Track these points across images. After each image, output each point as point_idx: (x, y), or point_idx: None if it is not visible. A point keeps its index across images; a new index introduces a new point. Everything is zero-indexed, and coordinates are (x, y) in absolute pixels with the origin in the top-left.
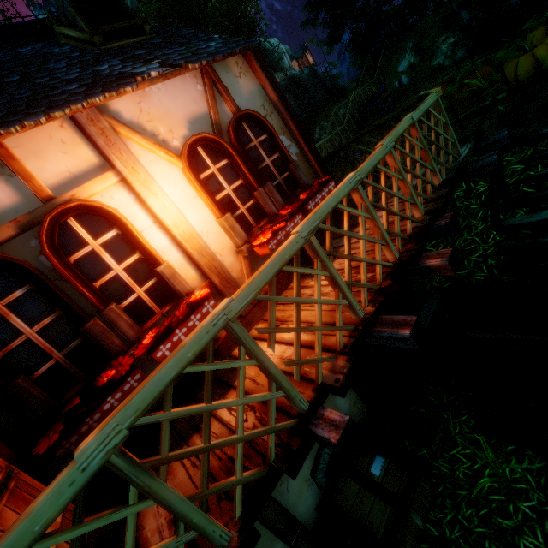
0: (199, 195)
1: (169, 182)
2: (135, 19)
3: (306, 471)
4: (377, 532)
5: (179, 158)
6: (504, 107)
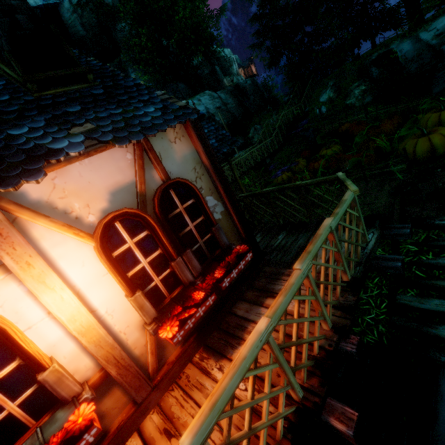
0: (109, 272)
1: (76, 263)
2: (79, 67)
3: None
4: None
5: (91, 237)
6: (402, 176)
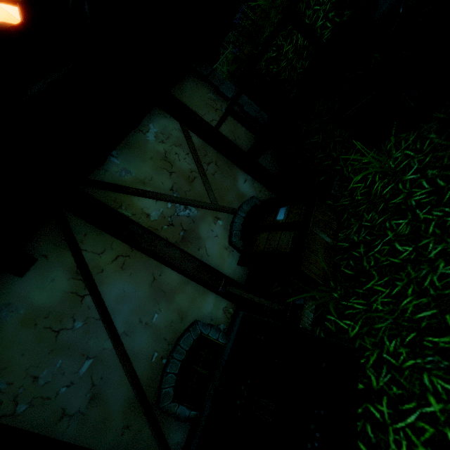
0: None
1: None
2: None
3: (223, 241)
4: (285, 250)
5: None
6: None
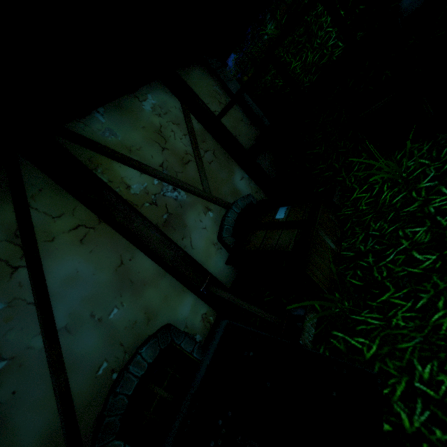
0: None
1: None
2: None
3: (211, 235)
4: (287, 248)
5: None
6: None
